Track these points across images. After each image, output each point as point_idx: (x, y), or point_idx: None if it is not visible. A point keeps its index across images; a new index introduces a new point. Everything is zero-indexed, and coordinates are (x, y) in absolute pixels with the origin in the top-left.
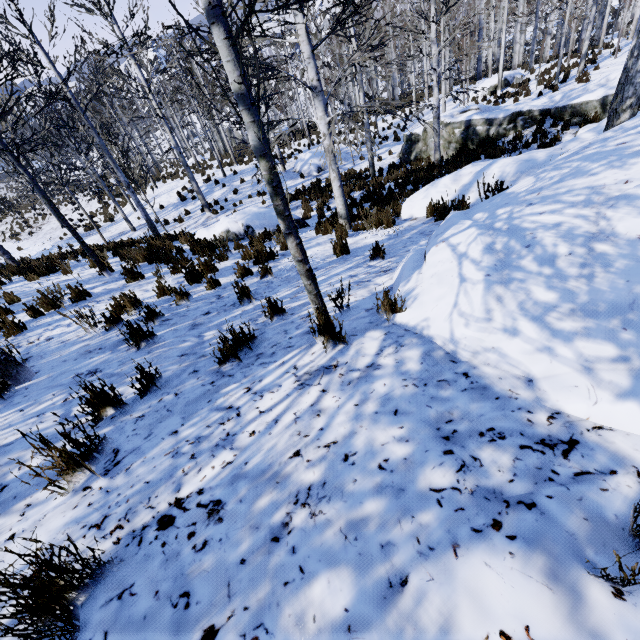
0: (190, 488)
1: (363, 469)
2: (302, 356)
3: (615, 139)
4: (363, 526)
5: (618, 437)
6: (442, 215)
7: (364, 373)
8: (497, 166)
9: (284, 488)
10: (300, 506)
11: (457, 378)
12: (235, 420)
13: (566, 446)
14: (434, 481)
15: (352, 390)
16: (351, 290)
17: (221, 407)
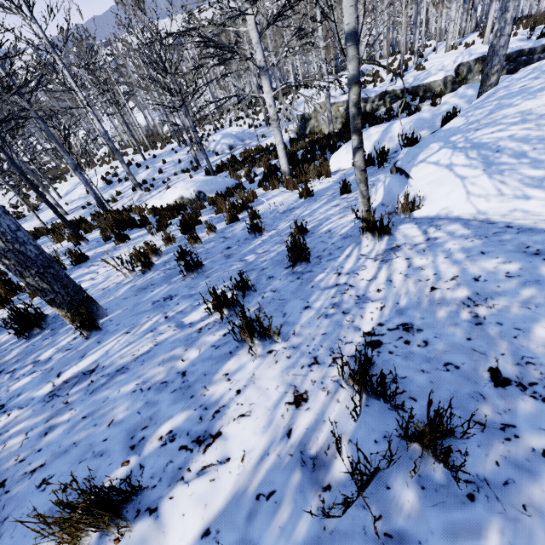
0: (368, 326)
1: (497, 280)
2: (359, 249)
3: (515, 85)
4: (534, 301)
5: None
6: (371, 162)
7: (429, 243)
8: (397, 125)
9: (448, 304)
10: (474, 307)
11: (505, 229)
12: (353, 289)
13: None
14: None
15: (431, 252)
16: (347, 212)
17: (329, 286)
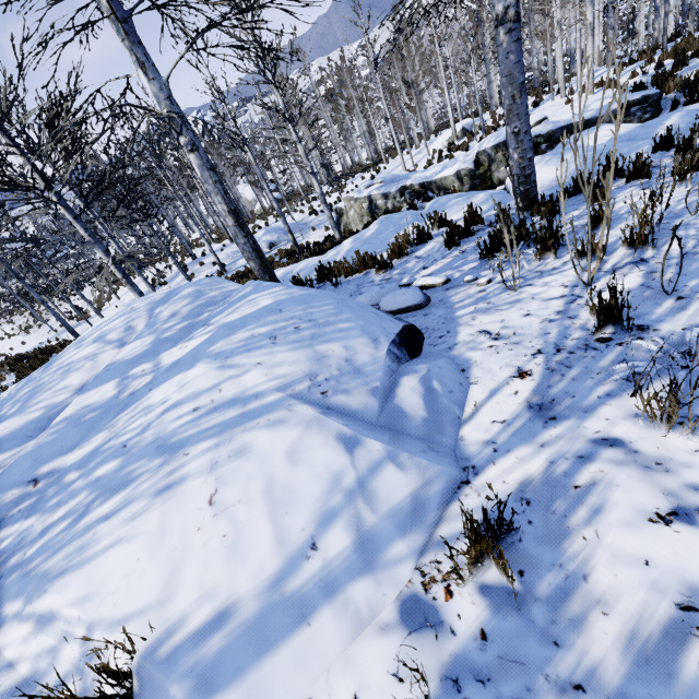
0: None
1: None
2: None
3: None
4: None
5: None
6: None
7: None
8: None
9: None
10: None
11: None
12: None
13: None
14: None
15: None
16: None
17: None
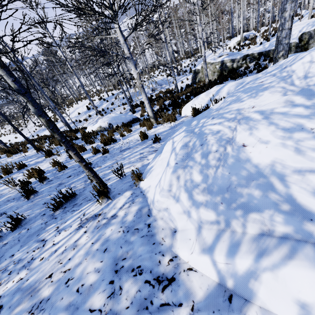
0: None
1: (70, 290)
2: (91, 207)
3: (260, 79)
4: None
5: (196, 277)
6: (196, 115)
7: (108, 221)
8: (227, 87)
9: (31, 300)
10: (30, 314)
11: (144, 227)
12: (40, 249)
13: (167, 282)
14: (94, 303)
15: (96, 232)
16: (135, 163)
17: (40, 239)
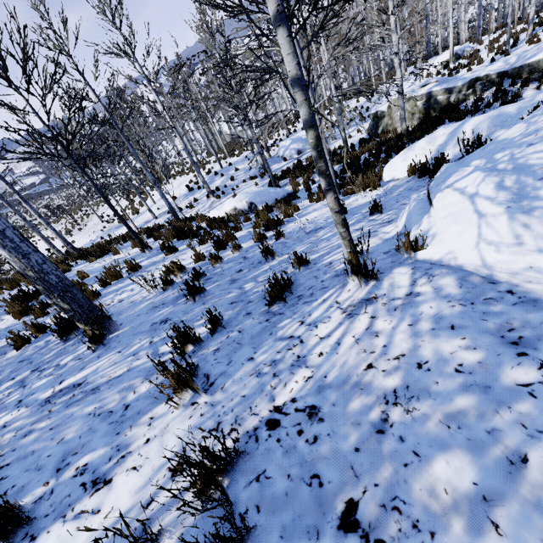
0: (283, 398)
1: (440, 373)
2: (339, 293)
3: None
4: (462, 417)
5: None
6: (425, 172)
7: (406, 300)
8: (469, 124)
9: (370, 393)
10: (392, 405)
11: (502, 295)
12: (300, 346)
13: None
14: (518, 378)
15: (400, 314)
16: (362, 240)
17: (283, 337)
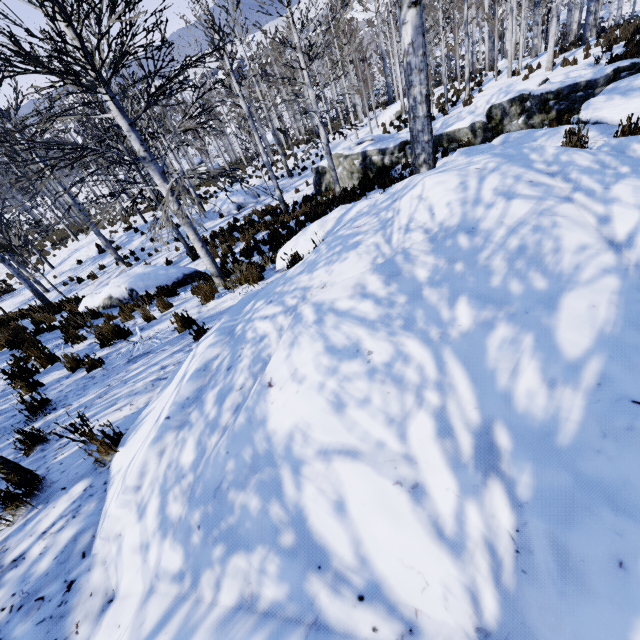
0: None
1: None
2: None
3: (360, 219)
4: None
5: None
6: None
7: None
8: (355, 210)
9: None
10: None
11: (57, 593)
12: None
13: None
14: None
15: None
16: (139, 395)
17: None
